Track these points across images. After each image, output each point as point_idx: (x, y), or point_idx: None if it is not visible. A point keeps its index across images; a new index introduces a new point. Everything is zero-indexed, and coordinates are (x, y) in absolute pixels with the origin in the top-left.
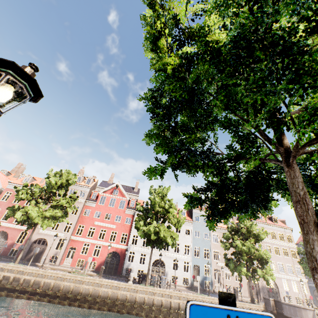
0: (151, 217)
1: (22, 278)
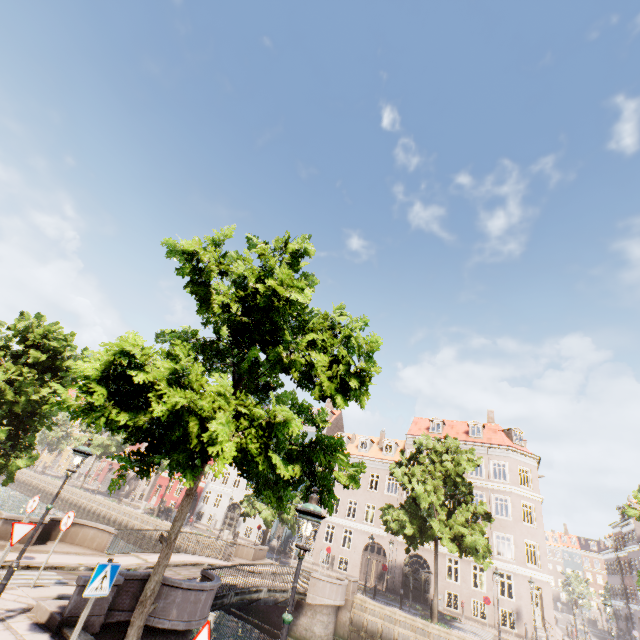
0: None
1: (72, 498)
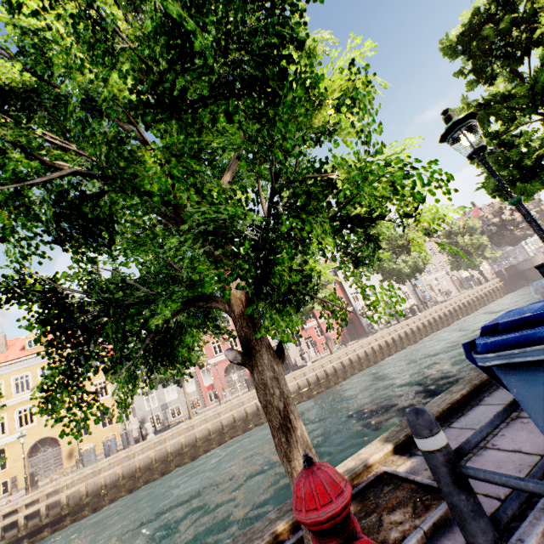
0: (398, 253)
1: (358, 354)
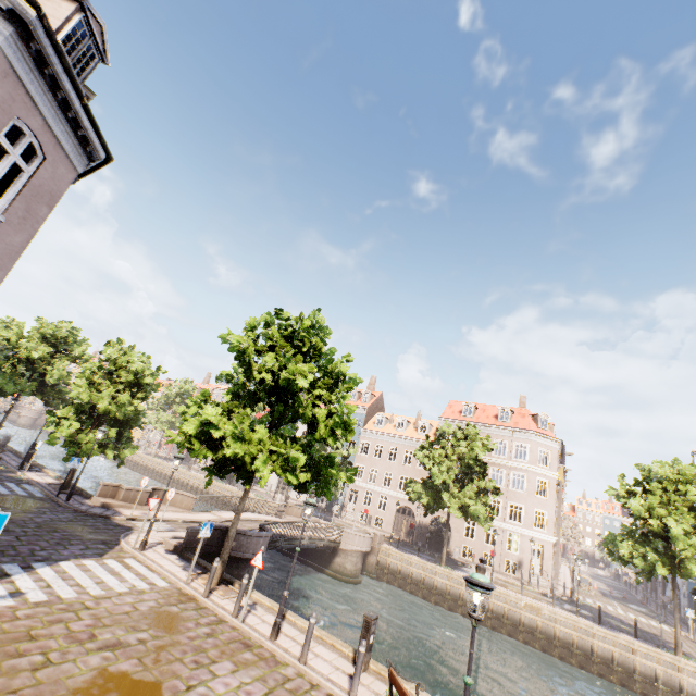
0: None
1: (149, 465)
